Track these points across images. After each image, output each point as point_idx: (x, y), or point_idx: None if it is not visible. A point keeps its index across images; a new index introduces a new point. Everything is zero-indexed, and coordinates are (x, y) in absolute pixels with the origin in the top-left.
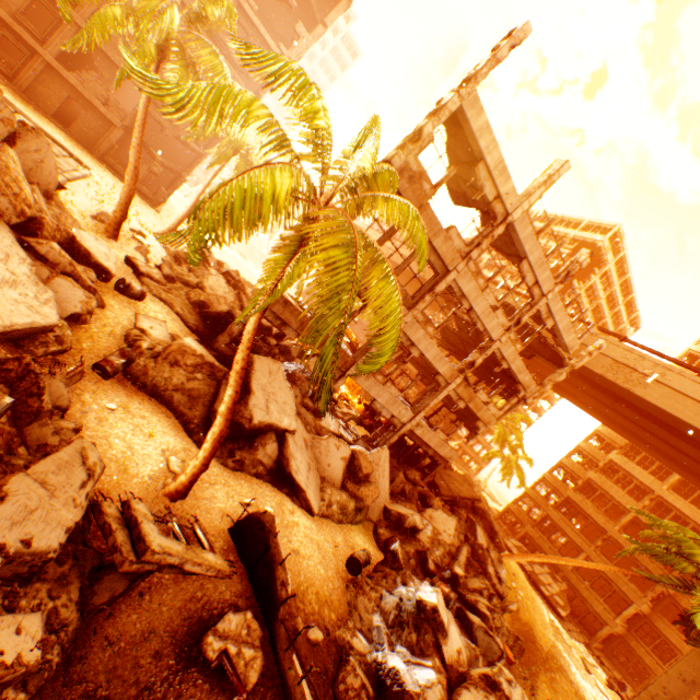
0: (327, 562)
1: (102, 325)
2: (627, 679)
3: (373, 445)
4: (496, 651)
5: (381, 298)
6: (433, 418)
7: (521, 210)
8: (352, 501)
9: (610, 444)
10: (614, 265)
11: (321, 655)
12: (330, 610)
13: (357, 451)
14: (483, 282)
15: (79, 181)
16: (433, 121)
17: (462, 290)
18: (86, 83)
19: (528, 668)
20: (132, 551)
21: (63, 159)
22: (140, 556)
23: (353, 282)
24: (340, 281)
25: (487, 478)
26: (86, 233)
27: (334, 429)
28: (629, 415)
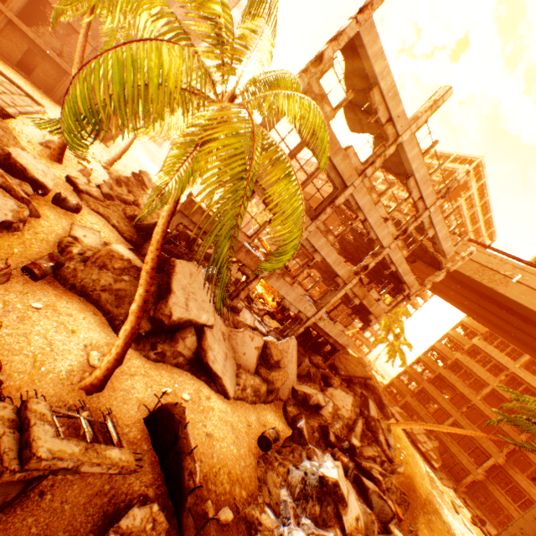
0: (240, 441)
1: (35, 232)
2: (485, 515)
3: (283, 336)
4: (388, 512)
5: (283, 196)
6: (333, 312)
7: (409, 132)
8: (264, 384)
9: (473, 332)
10: (476, 190)
11: (230, 535)
12: (241, 488)
13: (268, 341)
14: (376, 197)
15: (32, 115)
16: (333, 46)
17: (358, 203)
18: (43, 37)
19: (410, 513)
20: (16, 459)
21: (19, 96)
22: (23, 464)
23: (250, 171)
24: (236, 170)
25: (375, 359)
26: (24, 152)
27: (250, 323)
28: (491, 308)
